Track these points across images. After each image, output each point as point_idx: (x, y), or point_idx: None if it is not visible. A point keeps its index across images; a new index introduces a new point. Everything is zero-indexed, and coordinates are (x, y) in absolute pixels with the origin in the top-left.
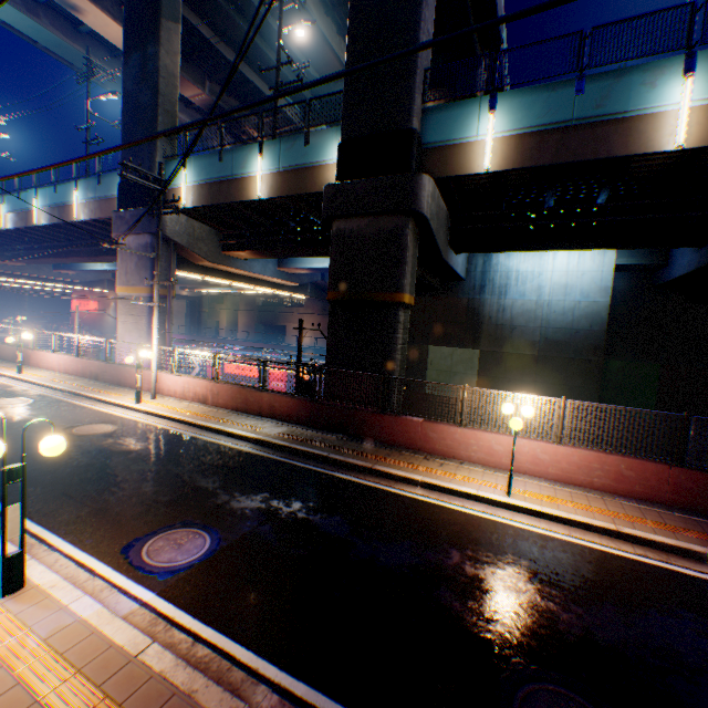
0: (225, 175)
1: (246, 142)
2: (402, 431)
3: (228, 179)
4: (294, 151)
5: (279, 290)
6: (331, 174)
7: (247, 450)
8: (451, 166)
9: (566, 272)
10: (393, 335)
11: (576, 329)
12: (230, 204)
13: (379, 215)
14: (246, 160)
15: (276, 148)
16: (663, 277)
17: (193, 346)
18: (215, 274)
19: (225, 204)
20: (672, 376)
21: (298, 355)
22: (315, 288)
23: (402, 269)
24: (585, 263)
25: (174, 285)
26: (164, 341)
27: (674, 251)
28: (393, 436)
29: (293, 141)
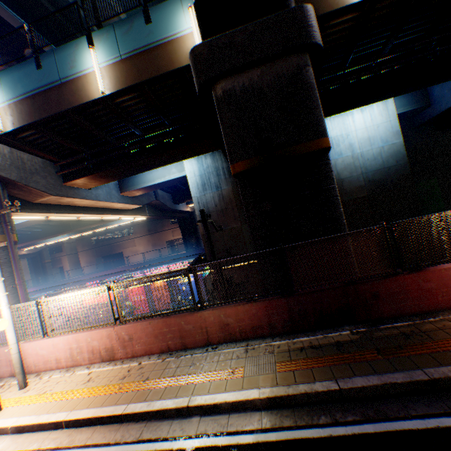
0: (49, 81)
1: (68, 37)
2: (436, 288)
3: (55, 85)
4: (134, 32)
5: (124, 215)
6: (188, 45)
7: (283, 441)
8: (327, 1)
9: (366, 128)
10: (332, 186)
11: (388, 167)
12: (66, 112)
13: (273, 60)
14: (73, 58)
15: (109, 36)
16: (427, 115)
17: (49, 293)
18: (59, 210)
19: (58, 113)
20: (447, 184)
21: (211, 251)
22: (151, 208)
23: (318, 111)
24: (377, 119)
25: (12, 228)
26: (16, 297)
27: (436, 92)
28: (425, 299)
29: (129, 22)
